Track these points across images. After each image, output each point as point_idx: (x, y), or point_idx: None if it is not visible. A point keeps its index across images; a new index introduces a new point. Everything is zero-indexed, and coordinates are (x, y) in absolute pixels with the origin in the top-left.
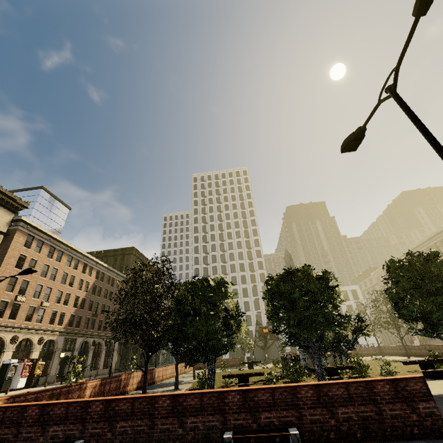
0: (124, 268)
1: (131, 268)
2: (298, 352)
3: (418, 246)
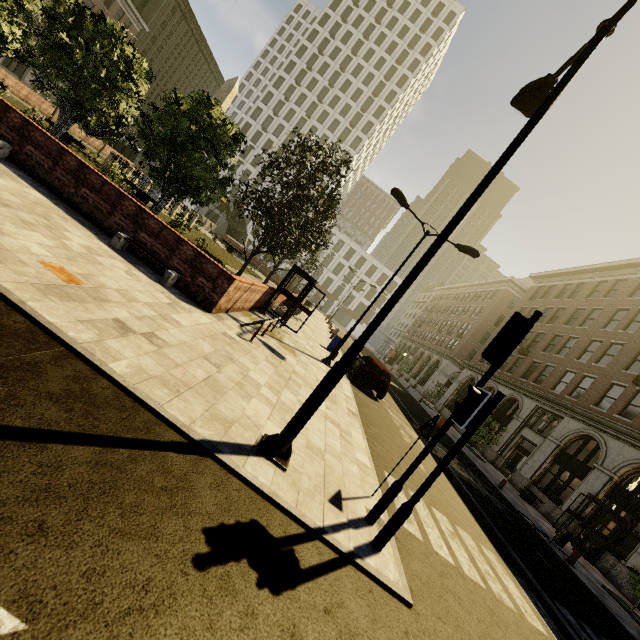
0: (148, 5)
1: (158, 15)
2: (235, 242)
3: (481, 284)
